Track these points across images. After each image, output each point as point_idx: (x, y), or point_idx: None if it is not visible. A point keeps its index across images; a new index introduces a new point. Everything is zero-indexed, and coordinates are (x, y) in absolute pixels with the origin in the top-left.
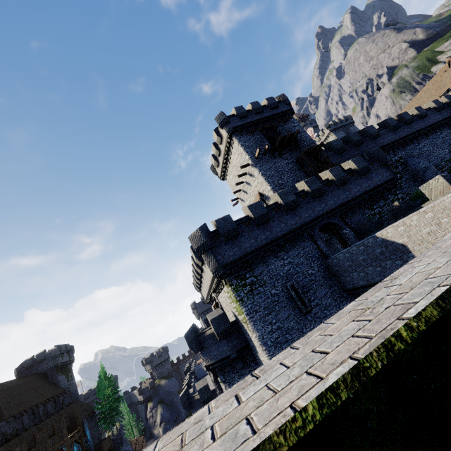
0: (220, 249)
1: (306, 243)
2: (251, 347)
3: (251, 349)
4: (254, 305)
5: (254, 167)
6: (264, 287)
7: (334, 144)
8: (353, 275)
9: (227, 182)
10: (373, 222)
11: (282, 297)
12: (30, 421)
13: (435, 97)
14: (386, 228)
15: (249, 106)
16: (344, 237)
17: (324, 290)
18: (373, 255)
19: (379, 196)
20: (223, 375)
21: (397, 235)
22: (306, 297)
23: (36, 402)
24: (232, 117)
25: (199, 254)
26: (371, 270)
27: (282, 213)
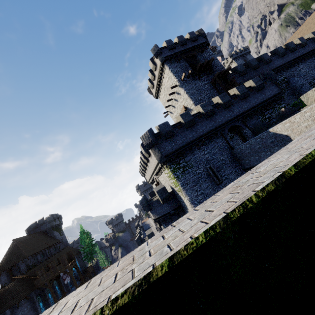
0: (162, 145)
1: (219, 139)
2: (182, 206)
3: (183, 208)
4: (185, 180)
5: (180, 87)
6: (192, 168)
7: (238, 68)
8: (250, 158)
9: (160, 100)
10: (265, 123)
11: (203, 175)
12: (42, 258)
13: (313, 29)
14: (277, 125)
15: (176, 40)
16: (244, 135)
17: (230, 169)
18: (265, 144)
19: (269, 105)
20: (165, 224)
21: (283, 129)
22: (219, 174)
23: (44, 247)
24: (164, 48)
25: (148, 148)
26: (263, 154)
27: (203, 119)
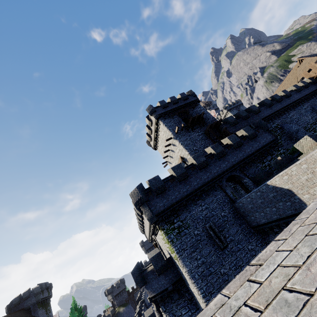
0: (153, 202)
1: (217, 192)
2: (183, 279)
3: (184, 281)
4: (182, 244)
5: (175, 139)
6: (189, 229)
7: (229, 119)
8: (255, 214)
9: (159, 151)
10: (265, 172)
11: (203, 236)
12: None
13: (295, 83)
14: (274, 178)
15: (169, 100)
16: (246, 185)
17: (235, 228)
18: (268, 199)
19: (266, 152)
20: (164, 305)
21: (283, 183)
22: (222, 234)
23: None
24: (158, 107)
25: (138, 206)
26: (269, 210)
27: (197, 170)
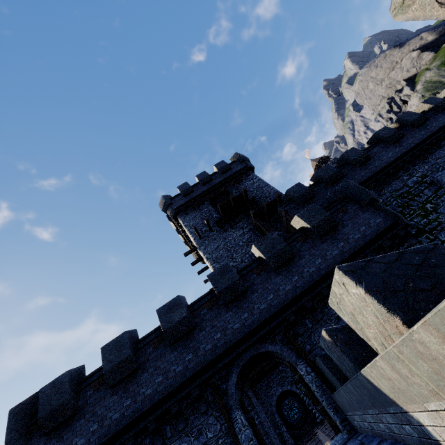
0: None
1: (208, 417)
2: None
3: None
4: None
5: (198, 250)
6: None
7: (293, 191)
8: None
9: None
10: None
11: None
12: None
13: None
14: None
15: (197, 179)
16: (307, 383)
17: None
18: None
19: None
20: None
21: None
22: None
23: None
24: (176, 197)
25: None
26: None
27: (165, 347)
